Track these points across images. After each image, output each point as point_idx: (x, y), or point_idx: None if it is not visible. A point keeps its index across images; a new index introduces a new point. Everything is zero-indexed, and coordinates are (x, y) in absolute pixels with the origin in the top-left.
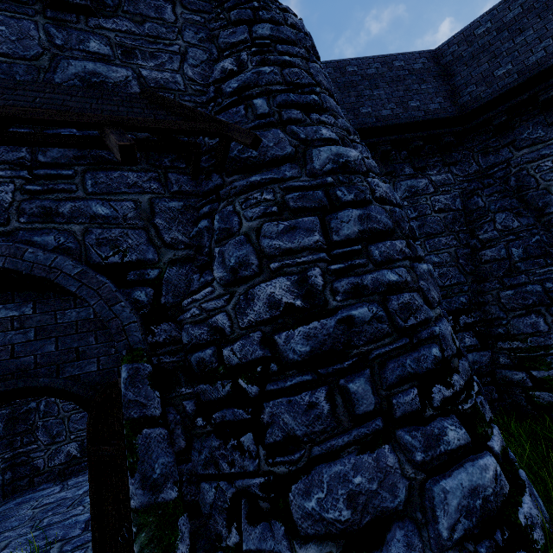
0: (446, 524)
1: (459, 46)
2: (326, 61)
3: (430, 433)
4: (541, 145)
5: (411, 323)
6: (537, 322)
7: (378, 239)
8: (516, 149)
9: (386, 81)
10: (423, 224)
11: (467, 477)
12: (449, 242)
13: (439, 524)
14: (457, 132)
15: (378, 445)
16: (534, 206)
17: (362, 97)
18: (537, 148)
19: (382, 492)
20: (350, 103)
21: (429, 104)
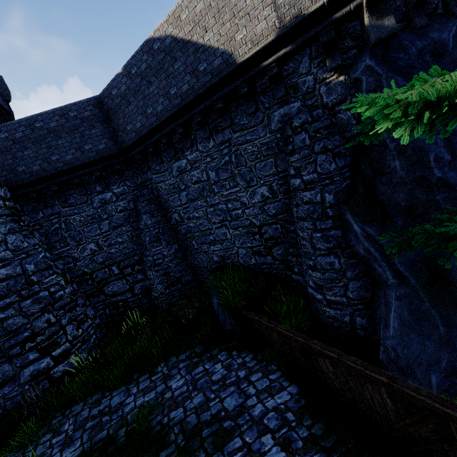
0: (23, 380)
1: (108, 99)
2: (18, 121)
3: (24, 357)
4: (160, 174)
5: (14, 329)
6: (151, 274)
7: (0, 300)
8: (152, 173)
9: (66, 131)
10: (111, 221)
11: (33, 367)
12: (127, 229)
13: (21, 380)
14: (122, 161)
15: (4, 365)
16: (164, 207)
17: (51, 147)
18: (159, 176)
19: (4, 376)
20: (43, 154)
21: (98, 146)
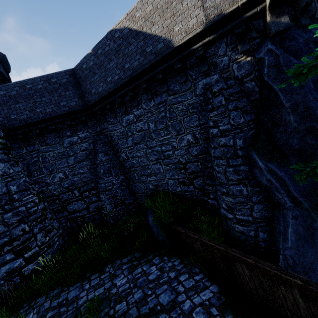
0: None
1: (80, 71)
2: (14, 83)
3: (2, 258)
4: (113, 125)
5: None
6: (103, 197)
7: None
8: (108, 124)
9: (48, 92)
10: (76, 157)
11: (9, 265)
12: (87, 163)
13: None
14: (86, 115)
15: None
16: (115, 149)
17: (36, 102)
18: (113, 126)
19: None
20: (30, 107)
21: (70, 103)
